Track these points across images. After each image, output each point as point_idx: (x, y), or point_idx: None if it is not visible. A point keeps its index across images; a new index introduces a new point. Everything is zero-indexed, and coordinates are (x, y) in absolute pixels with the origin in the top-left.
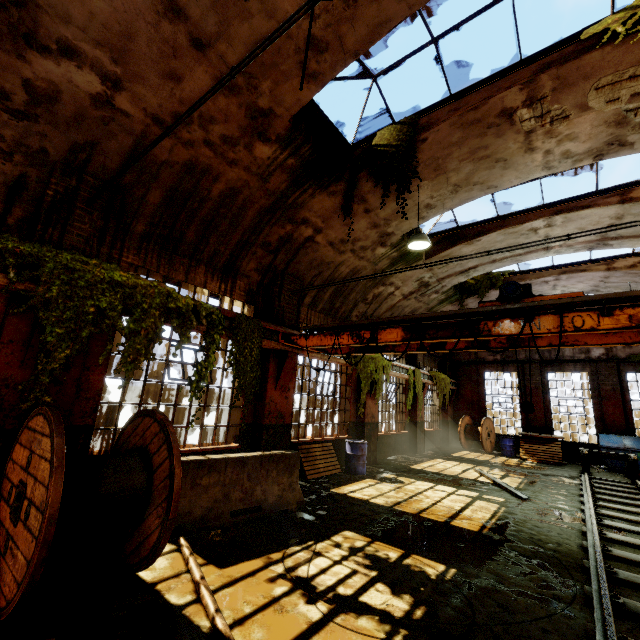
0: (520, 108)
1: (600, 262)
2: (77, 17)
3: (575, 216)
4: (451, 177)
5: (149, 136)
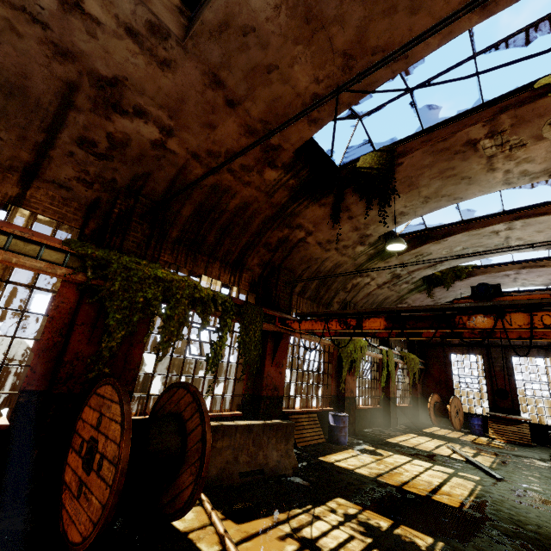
0: (483, 139)
1: None
2: (149, 90)
3: (533, 221)
4: (422, 191)
5: (188, 167)
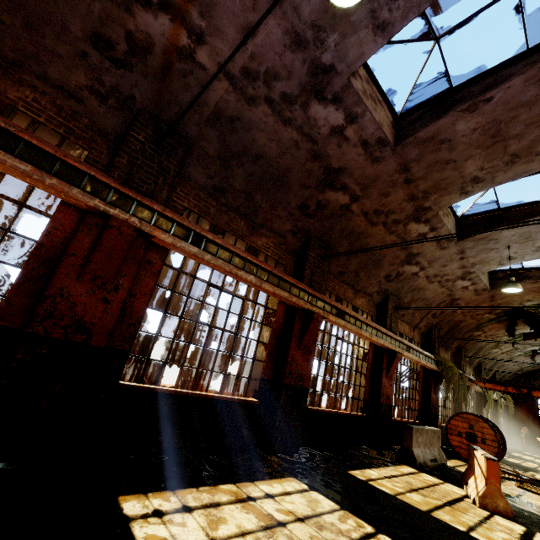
0: None
1: None
2: (465, 299)
3: None
4: None
5: (457, 316)
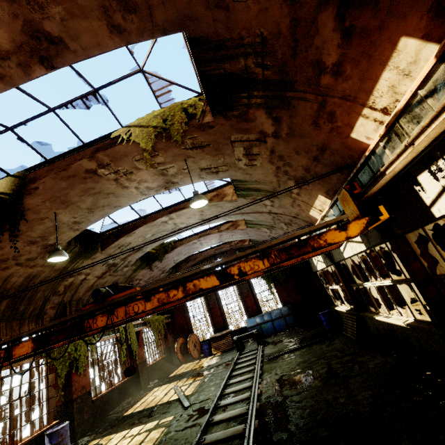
0: (98, 169)
1: (215, 228)
2: None
3: (181, 213)
4: (81, 205)
5: None
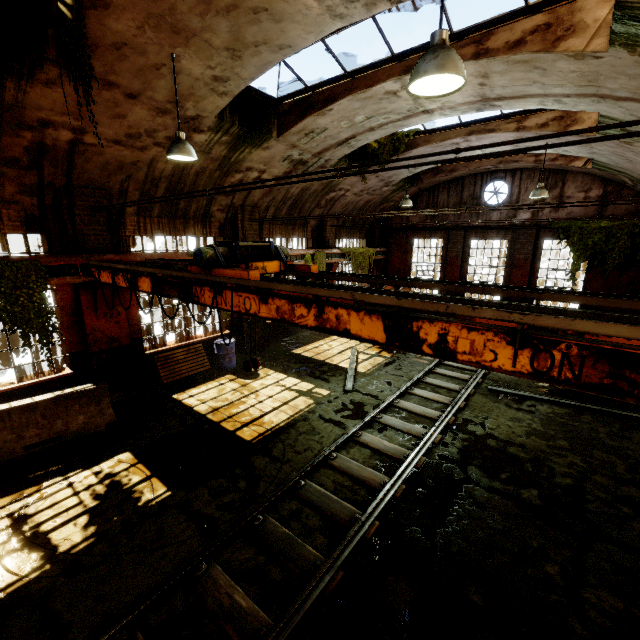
0: None
1: (512, 118)
2: None
3: None
4: (211, 39)
5: None
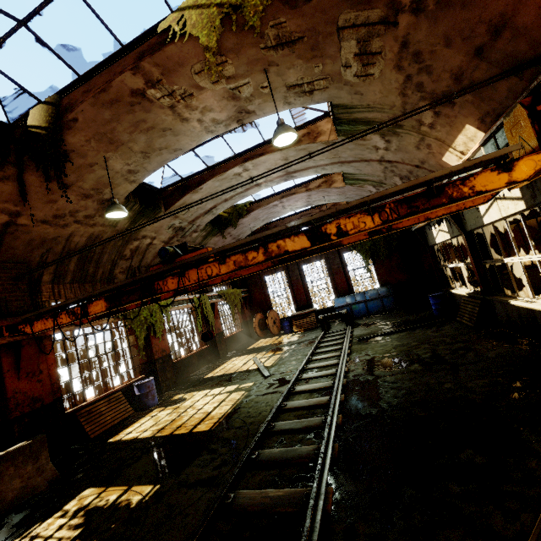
0: (147, 89)
1: (302, 186)
2: None
3: (258, 162)
4: (133, 147)
5: None
